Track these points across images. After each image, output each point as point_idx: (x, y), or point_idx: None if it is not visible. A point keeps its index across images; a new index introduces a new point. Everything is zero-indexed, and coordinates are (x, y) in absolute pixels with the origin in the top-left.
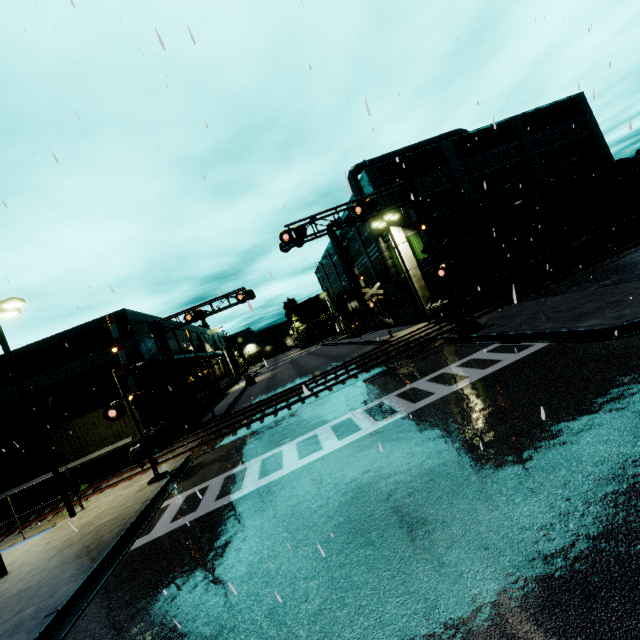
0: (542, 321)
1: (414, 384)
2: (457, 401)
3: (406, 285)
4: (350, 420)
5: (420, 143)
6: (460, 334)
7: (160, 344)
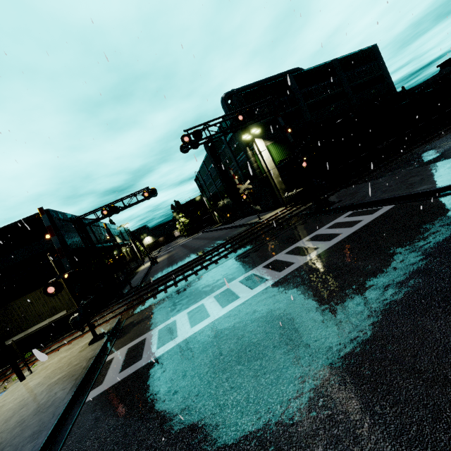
0: (381, 192)
1: (297, 244)
2: (342, 249)
3: (268, 181)
4: (254, 275)
5: (271, 77)
6: (317, 209)
7: (82, 235)
